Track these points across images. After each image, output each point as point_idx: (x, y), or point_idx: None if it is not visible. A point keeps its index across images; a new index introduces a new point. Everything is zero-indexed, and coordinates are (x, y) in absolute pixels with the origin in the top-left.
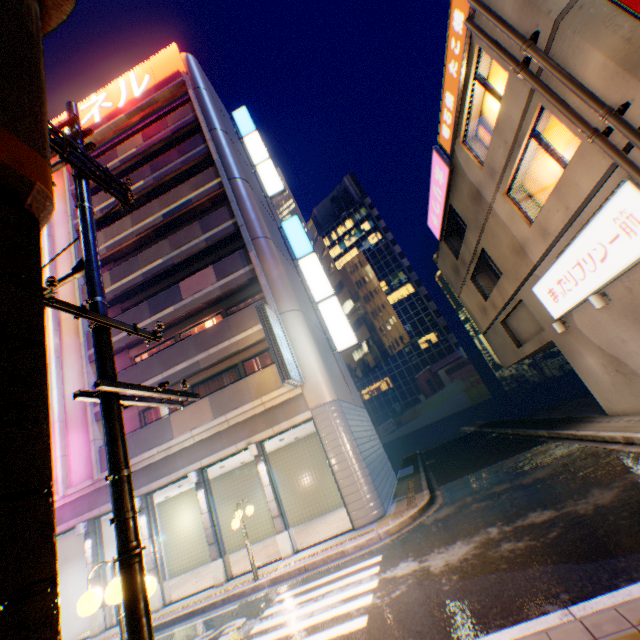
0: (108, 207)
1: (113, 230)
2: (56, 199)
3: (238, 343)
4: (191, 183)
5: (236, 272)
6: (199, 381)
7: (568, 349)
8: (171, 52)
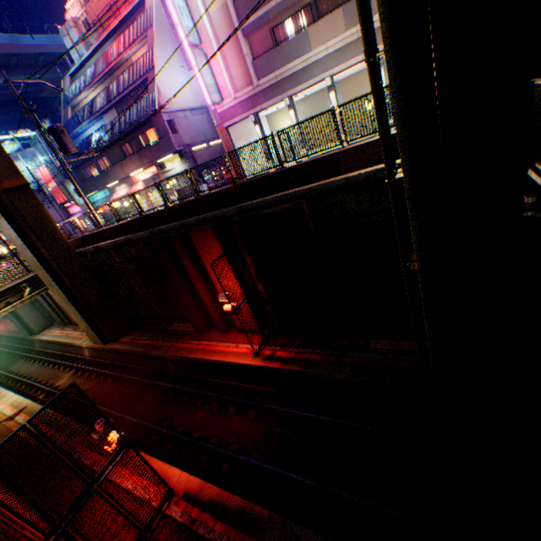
0: None
1: None
2: None
3: None
4: None
5: None
6: None
7: None
8: None
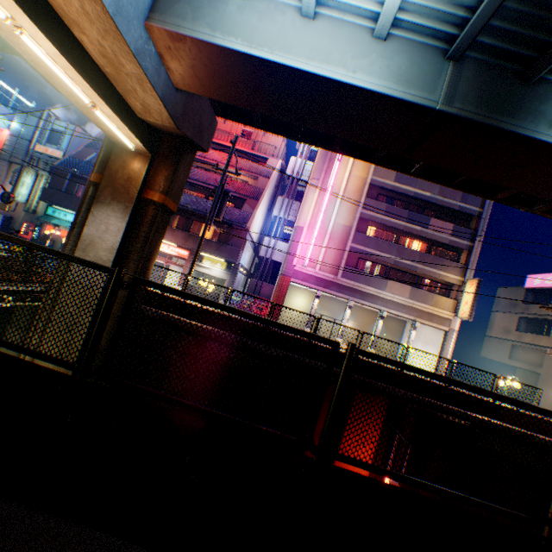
0: None
1: None
2: None
3: (439, 275)
4: None
5: (461, 240)
6: (395, 268)
7: (545, 382)
8: None
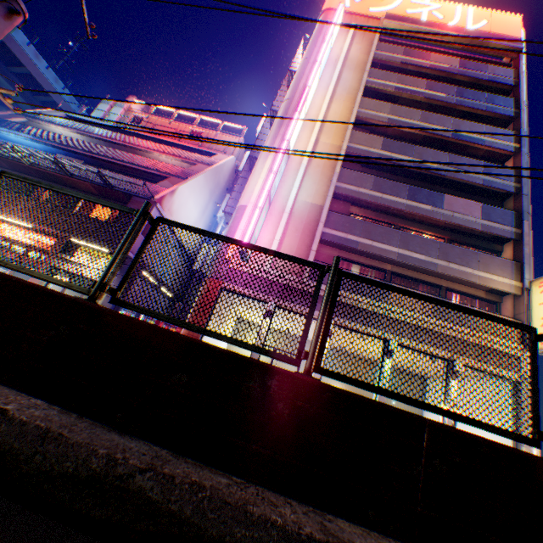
0: (402, 90)
1: (399, 110)
2: (354, 49)
3: (479, 277)
4: (488, 129)
5: (500, 224)
6: (400, 273)
7: None
8: (513, 19)
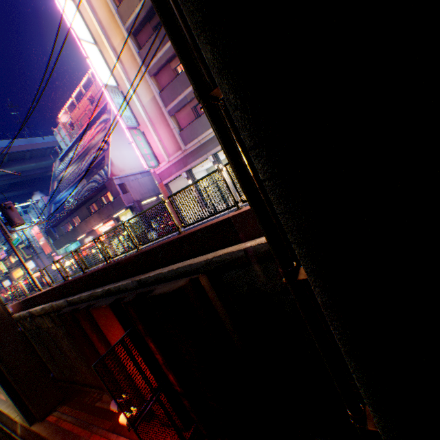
0: None
1: None
2: None
3: None
4: None
5: None
6: None
7: None
8: None
